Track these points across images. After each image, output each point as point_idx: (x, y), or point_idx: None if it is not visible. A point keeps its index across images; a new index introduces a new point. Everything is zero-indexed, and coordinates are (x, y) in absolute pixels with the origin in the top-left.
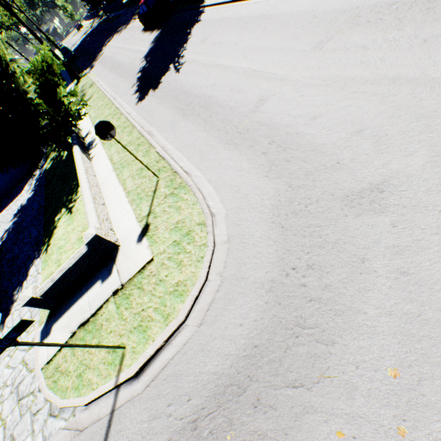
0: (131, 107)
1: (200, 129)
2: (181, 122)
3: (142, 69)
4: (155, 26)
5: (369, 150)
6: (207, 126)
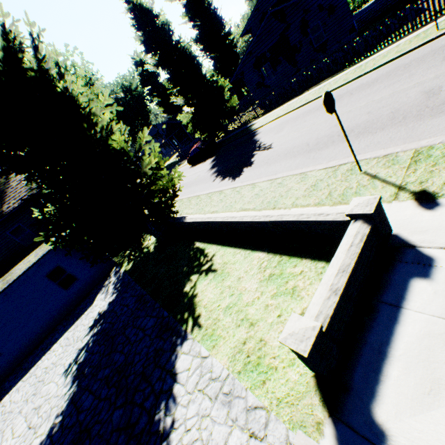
0: (228, 185)
1: (365, 136)
2: (324, 150)
3: (216, 171)
4: (204, 159)
5: None
6: (374, 130)
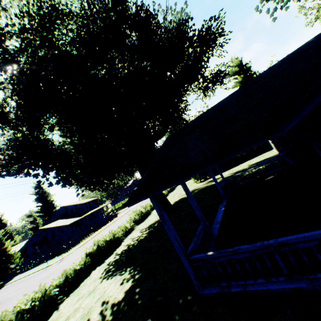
0: None
1: None
2: None
3: None
4: None
5: (16, 294)
6: None
